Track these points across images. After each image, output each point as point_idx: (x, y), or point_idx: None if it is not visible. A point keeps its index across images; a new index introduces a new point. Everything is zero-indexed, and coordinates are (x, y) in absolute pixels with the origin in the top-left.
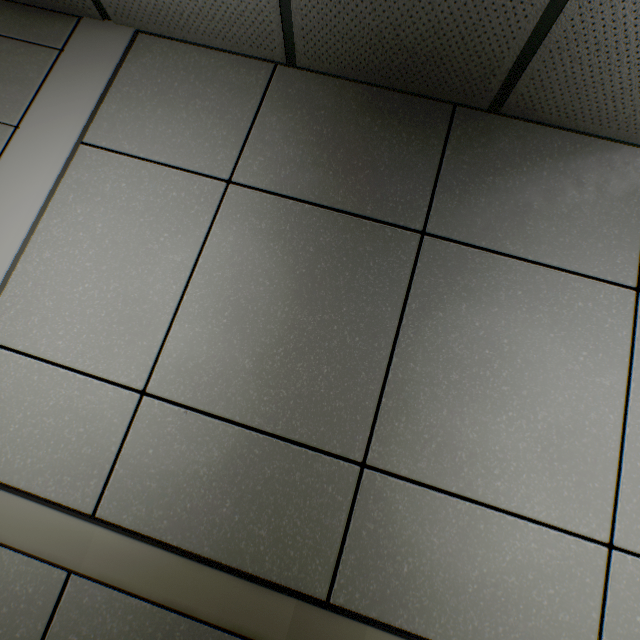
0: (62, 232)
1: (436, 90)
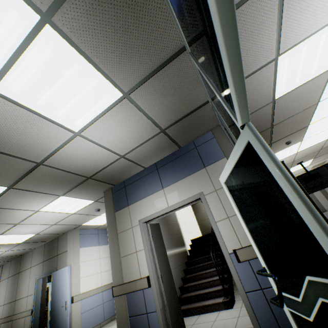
0: None
1: (19, 256)
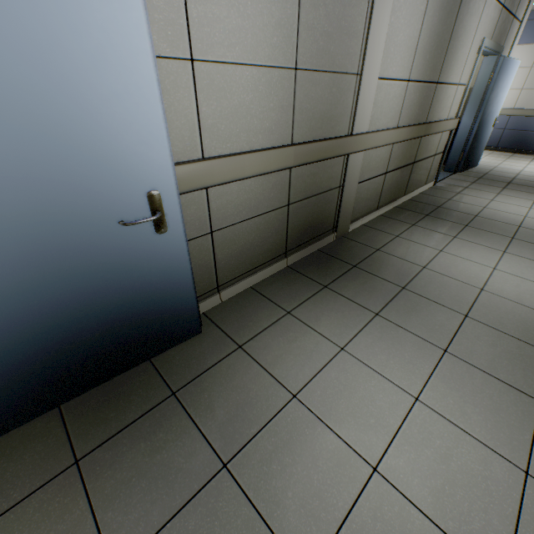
0: (396, 2)
1: None
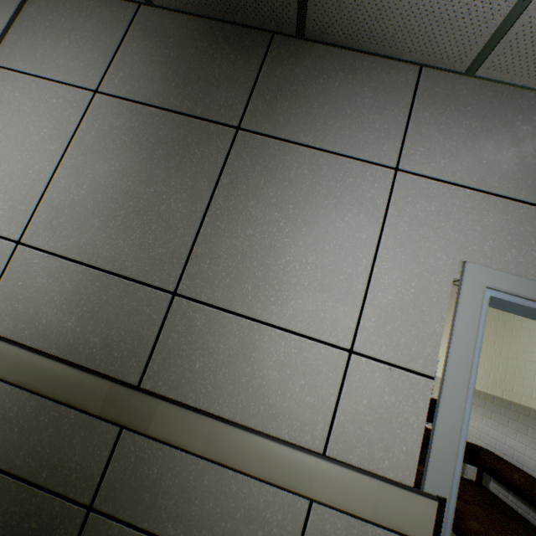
0: None
1: (255, 20)
